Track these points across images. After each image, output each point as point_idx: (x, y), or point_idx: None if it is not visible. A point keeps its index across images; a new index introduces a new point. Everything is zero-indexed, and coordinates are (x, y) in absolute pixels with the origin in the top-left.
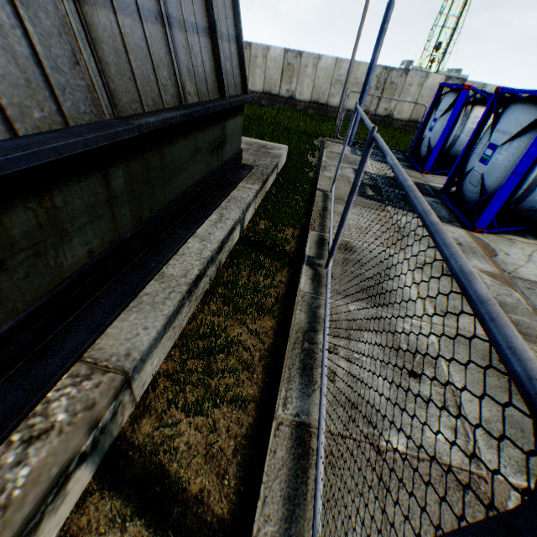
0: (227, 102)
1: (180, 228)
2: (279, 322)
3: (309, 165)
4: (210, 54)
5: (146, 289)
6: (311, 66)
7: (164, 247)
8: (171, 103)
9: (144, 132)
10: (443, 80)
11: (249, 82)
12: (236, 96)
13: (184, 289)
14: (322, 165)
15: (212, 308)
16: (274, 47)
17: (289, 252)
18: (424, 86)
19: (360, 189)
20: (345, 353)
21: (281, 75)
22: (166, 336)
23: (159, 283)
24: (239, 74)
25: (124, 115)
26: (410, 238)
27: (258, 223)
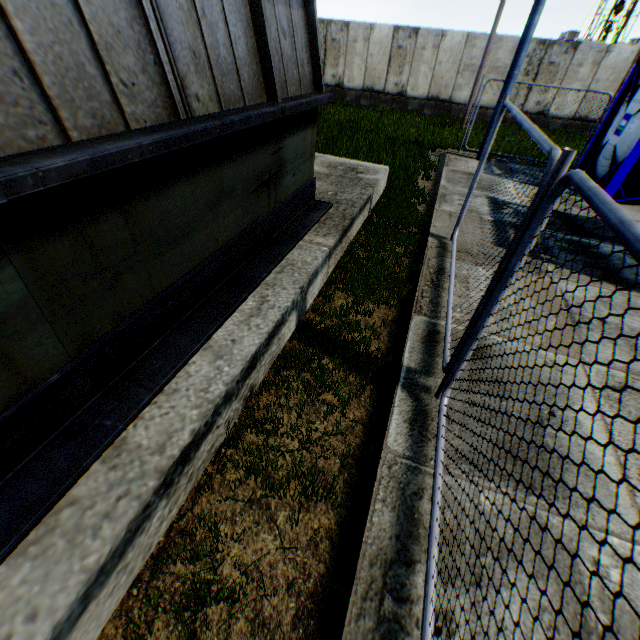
0: (276, 109)
1: (185, 332)
2: (344, 518)
3: (419, 194)
4: (246, 24)
5: (78, 485)
6: (431, 48)
7: (142, 378)
8: (149, 118)
9: (33, 193)
10: (634, 53)
11: (345, 76)
12: (300, 96)
13: (149, 486)
14: (439, 193)
15: (229, 477)
16: (380, 25)
17: (374, 356)
18: (601, 66)
19: (498, 232)
20: (469, 635)
21: (388, 63)
22: (98, 599)
23: (107, 468)
24: (309, 60)
25: (1, 154)
26: (590, 329)
27: (330, 298)
